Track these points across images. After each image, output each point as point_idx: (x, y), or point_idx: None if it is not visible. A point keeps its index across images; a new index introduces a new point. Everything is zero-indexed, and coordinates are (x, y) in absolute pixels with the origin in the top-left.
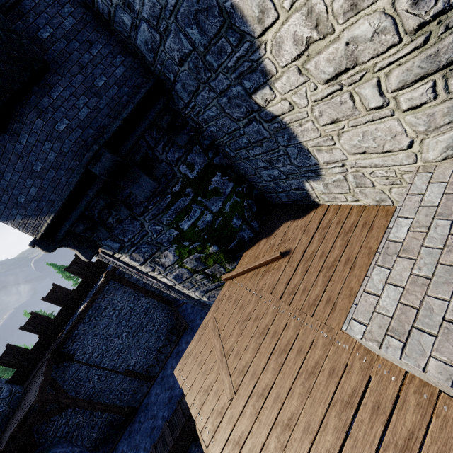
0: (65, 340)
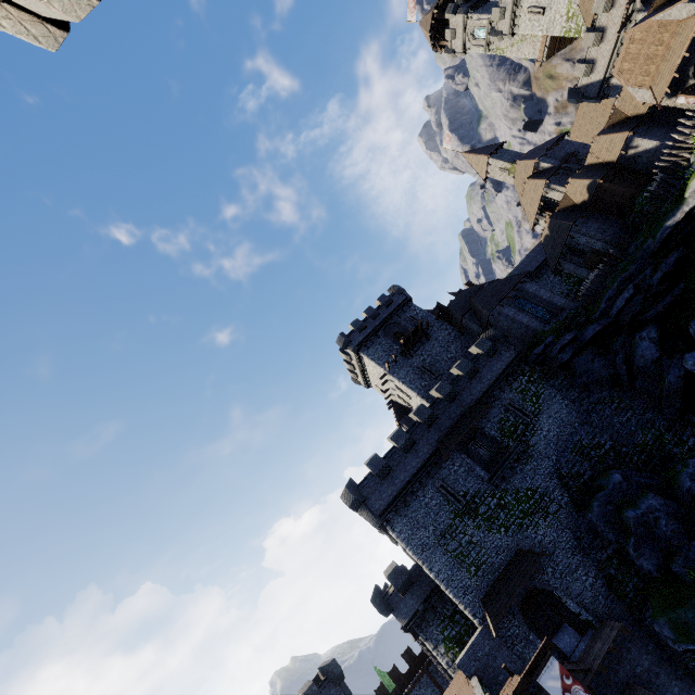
0: None
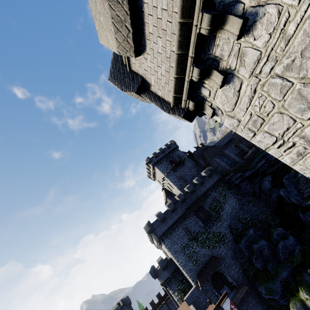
0: None
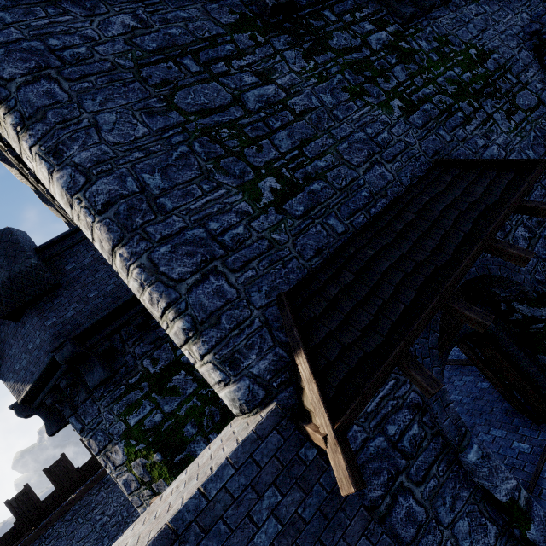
0: (33, 539)
